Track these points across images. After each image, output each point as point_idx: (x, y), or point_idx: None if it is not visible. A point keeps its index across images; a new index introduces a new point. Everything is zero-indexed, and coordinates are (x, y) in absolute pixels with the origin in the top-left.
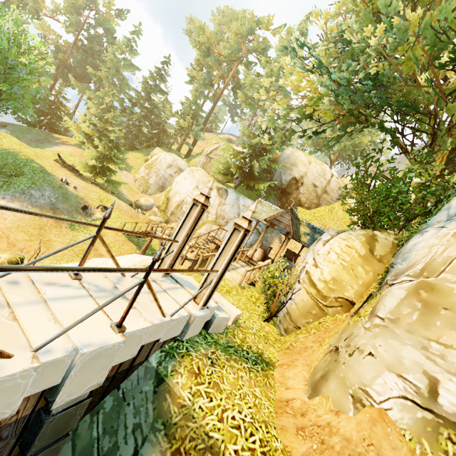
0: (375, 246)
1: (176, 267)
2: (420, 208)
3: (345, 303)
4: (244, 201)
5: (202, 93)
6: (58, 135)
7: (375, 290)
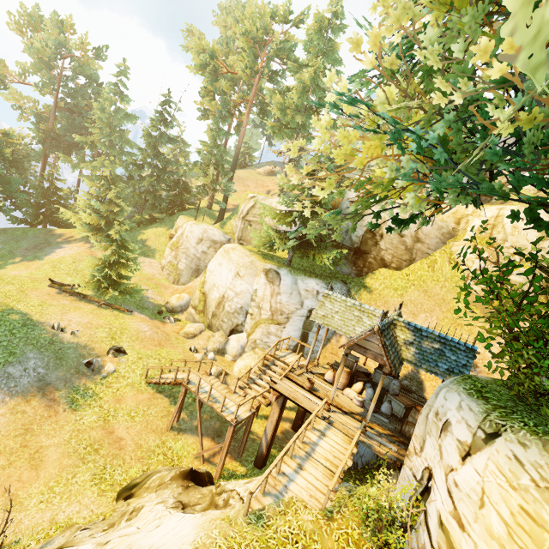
0: None
1: None
2: None
3: None
4: (304, 284)
5: (221, 131)
6: (63, 226)
7: None
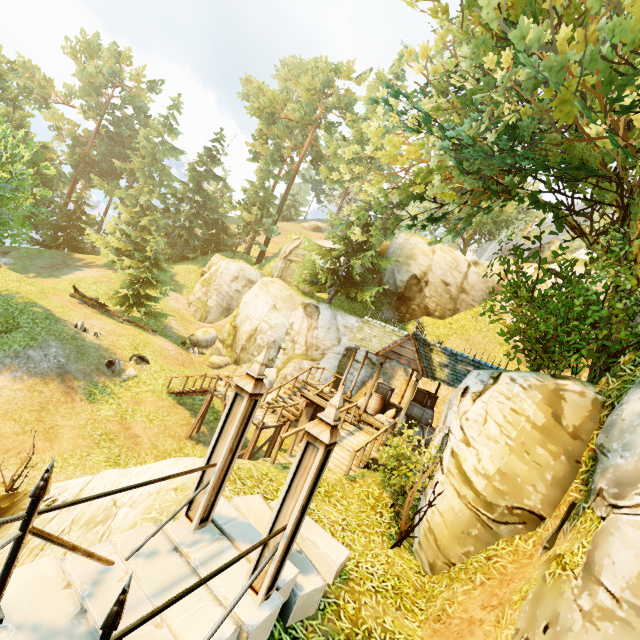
0: (563, 410)
1: (233, 476)
2: (627, 333)
3: (528, 518)
4: (344, 320)
5: (271, 173)
6: (82, 253)
7: (580, 496)
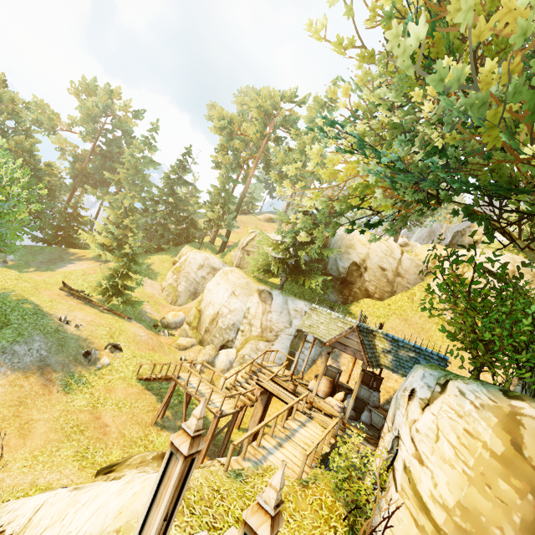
0: (523, 438)
1: (181, 504)
2: None
3: None
4: (294, 304)
5: (230, 178)
6: (76, 248)
7: None
